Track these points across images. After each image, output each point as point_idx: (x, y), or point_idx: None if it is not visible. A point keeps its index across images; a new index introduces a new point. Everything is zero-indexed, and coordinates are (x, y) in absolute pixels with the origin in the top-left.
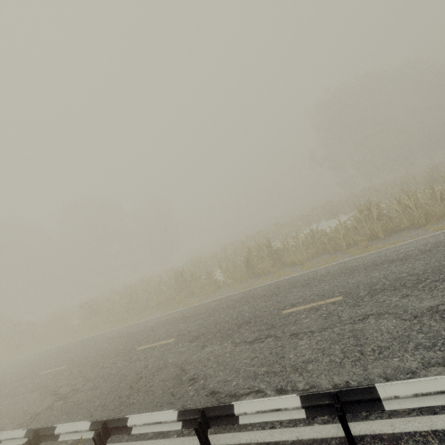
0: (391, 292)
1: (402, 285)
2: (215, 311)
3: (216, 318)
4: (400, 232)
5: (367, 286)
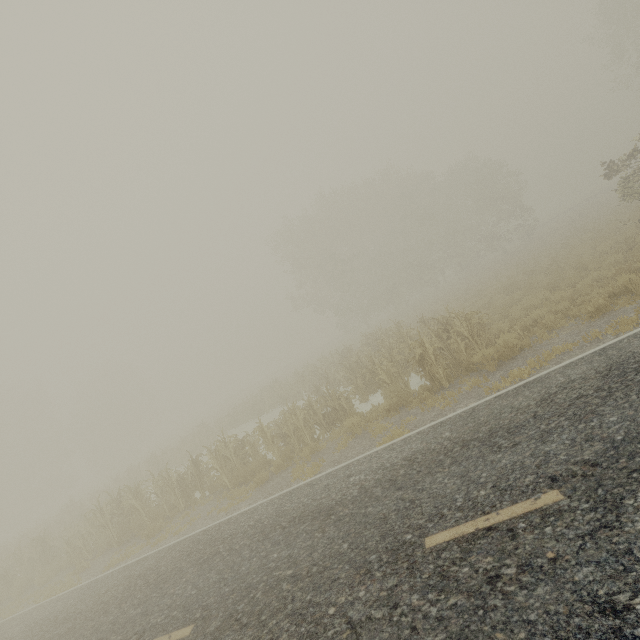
0: None
1: None
2: None
3: None
4: (132, 539)
5: None
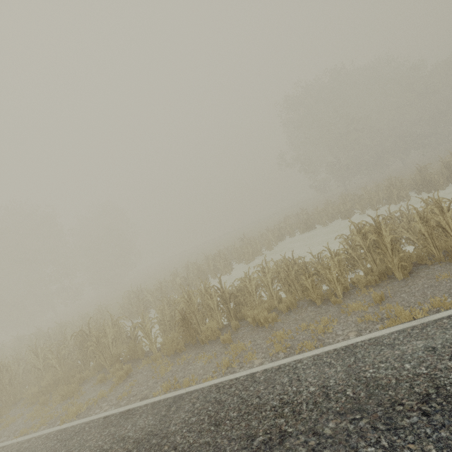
0: None
1: None
2: None
3: None
4: (428, 270)
5: None
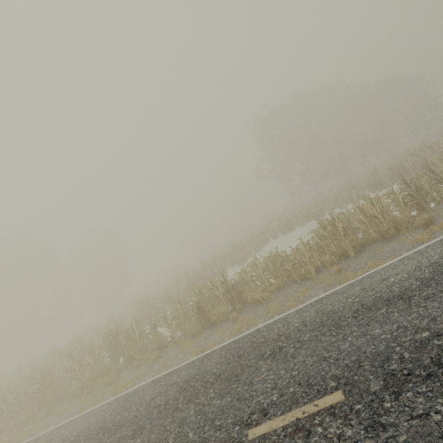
0: (427, 384)
1: (438, 363)
2: (147, 418)
3: (143, 442)
4: (371, 247)
5: (375, 362)
